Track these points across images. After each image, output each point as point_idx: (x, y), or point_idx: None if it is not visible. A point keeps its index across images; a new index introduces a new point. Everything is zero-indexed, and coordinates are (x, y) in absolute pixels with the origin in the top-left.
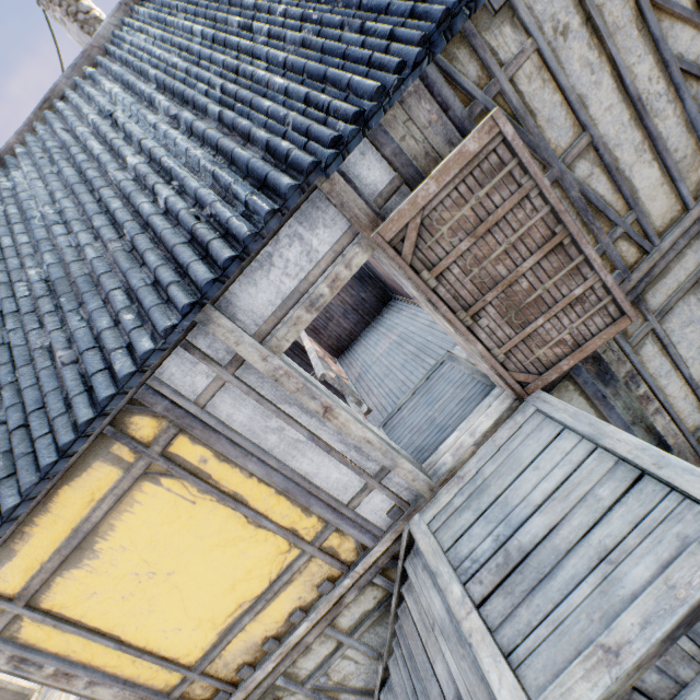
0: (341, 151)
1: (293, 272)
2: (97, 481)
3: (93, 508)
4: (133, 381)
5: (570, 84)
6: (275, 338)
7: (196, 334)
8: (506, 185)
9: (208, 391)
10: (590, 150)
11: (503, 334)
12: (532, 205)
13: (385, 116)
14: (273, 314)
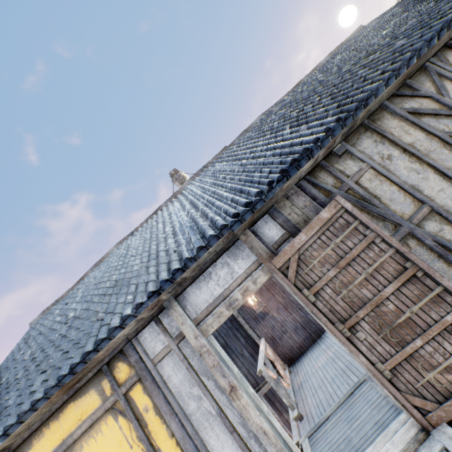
0: (239, 219)
1: (222, 283)
2: (88, 405)
3: (78, 425)
4: (116, 332)
5: (401, 180)
6: (205, 324)
7: (164, 314)
8: (355, 235)
9: (161, 353)
10: (433, 214)
11: (383, 349)
12: (378, 247)
13: (279, 204)
14: (206, 308)
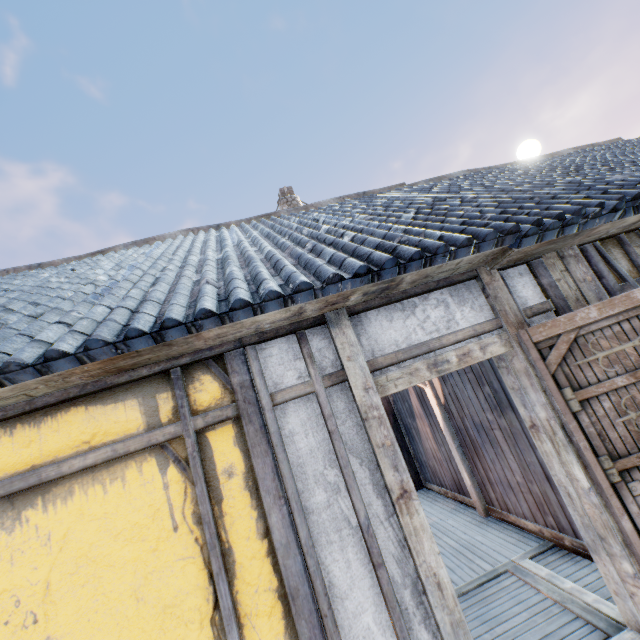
0: (540, 232)
1: (428, 329)
2: (113, 422)
3: (78, 452)
4: (271, 305)
5: None
6: (384, 376)
7: (316, 332)
8: None
9: (292, 390)
10: None
11: None
12: None
13: (546, 260)
14: (395, 352)
